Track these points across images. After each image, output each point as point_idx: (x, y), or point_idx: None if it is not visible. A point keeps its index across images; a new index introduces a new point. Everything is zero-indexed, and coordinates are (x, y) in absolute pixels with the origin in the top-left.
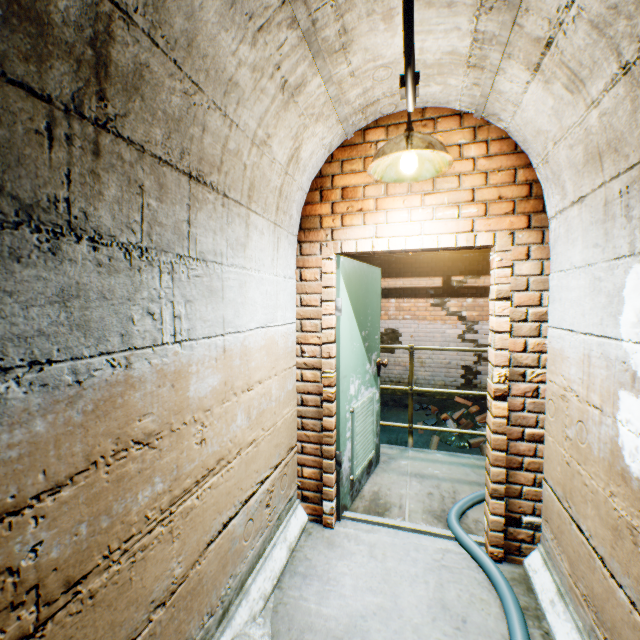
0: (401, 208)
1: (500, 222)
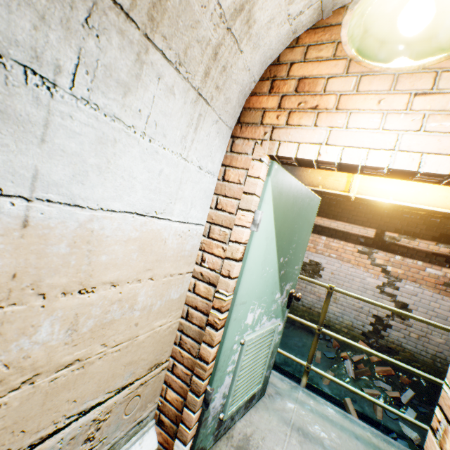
0: (373, 110)
1: None
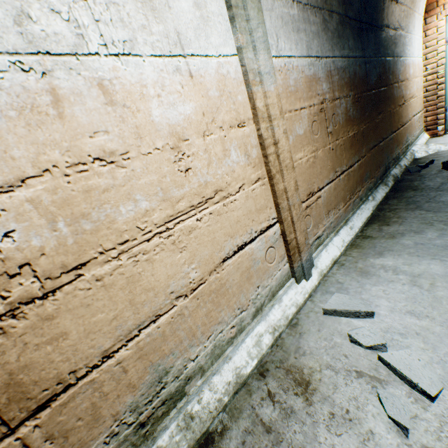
0: None
1: None
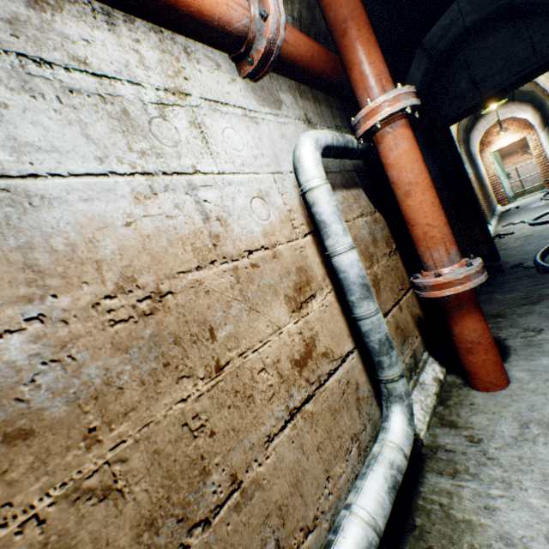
0: (501, 139)
1: (525, 132)
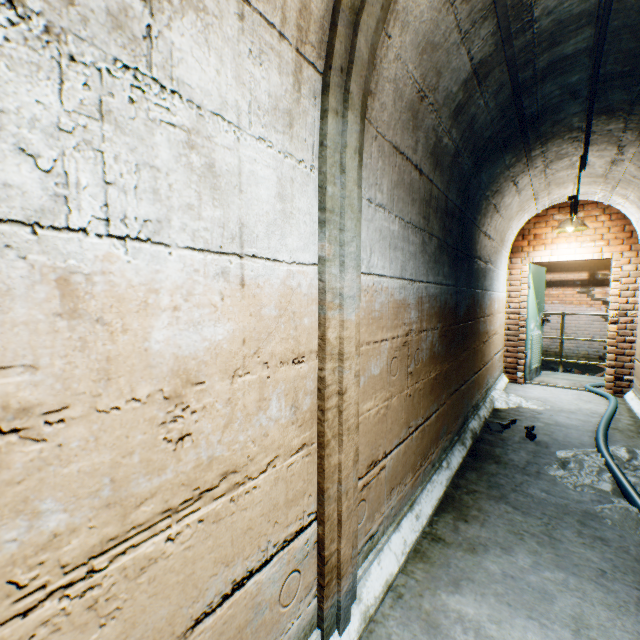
0: (564, 243)
1: (615, 248)
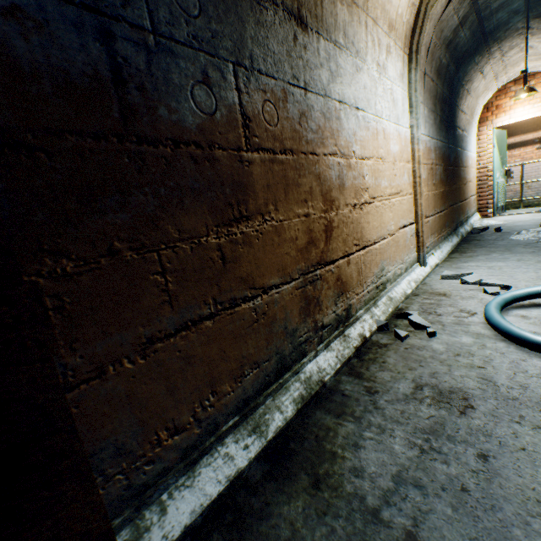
0: (519, 107)
1: None
